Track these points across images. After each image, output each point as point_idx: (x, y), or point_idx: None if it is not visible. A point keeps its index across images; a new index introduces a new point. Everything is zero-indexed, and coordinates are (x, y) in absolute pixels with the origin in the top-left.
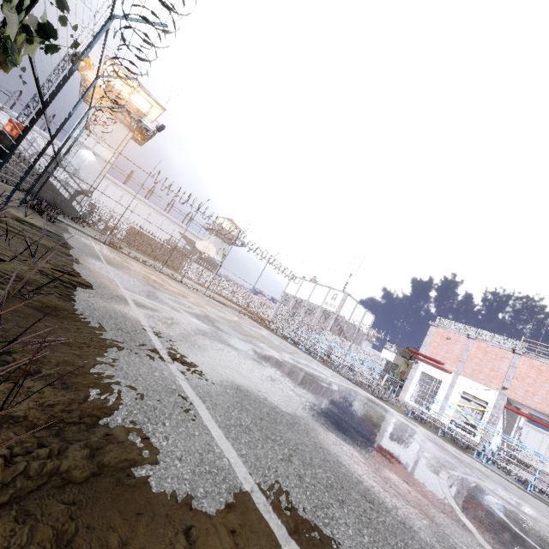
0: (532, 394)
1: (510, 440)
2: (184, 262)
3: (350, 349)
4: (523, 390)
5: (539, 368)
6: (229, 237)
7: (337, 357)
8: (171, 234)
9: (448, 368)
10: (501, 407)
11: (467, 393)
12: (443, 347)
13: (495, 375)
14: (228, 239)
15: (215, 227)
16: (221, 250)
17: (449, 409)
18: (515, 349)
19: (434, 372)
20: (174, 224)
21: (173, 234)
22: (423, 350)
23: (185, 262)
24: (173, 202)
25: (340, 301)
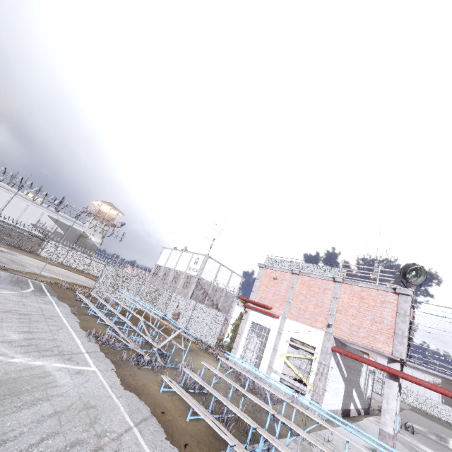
0: (357, 327)
1: (308, 404)
2: (43, 243)
3: (194, 309)
4: (348, 324)
5: (361, 294)
6: (108, 219)
7: (182, 321)
8: (39, 218)
9: (275, 312)
10: (328, 351)
11: (296, 339)
12: (270, 289)
13: (319, 311)
14: (107, 221)
15: (94, 211)
16: (100, 231)
17: (277, 364)
18: (335, 277)
19: (262, 320)
20: (42, 208)
21: (41, 218)
22: (253, 296)
23: (46, 243)
24: (40, 187)
25: (201, 264)
